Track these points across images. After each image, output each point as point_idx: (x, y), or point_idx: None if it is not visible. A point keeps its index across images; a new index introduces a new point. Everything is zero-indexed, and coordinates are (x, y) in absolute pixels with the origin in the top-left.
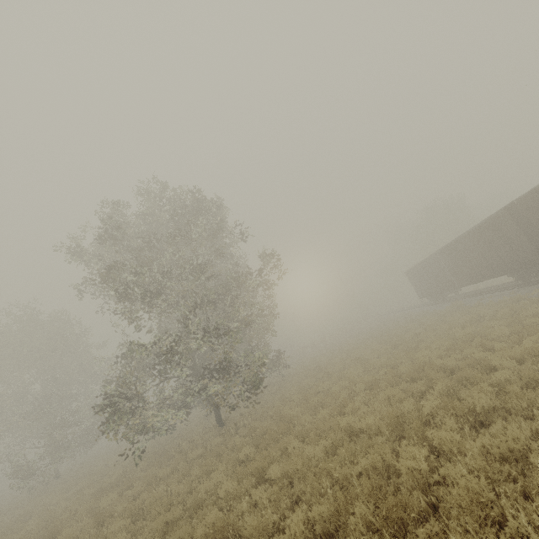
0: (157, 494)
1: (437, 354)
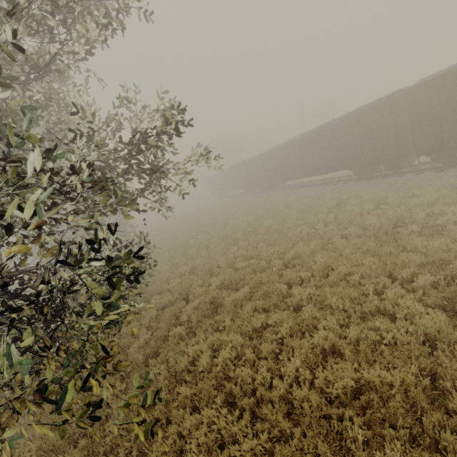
0: None
1: (207, 221)
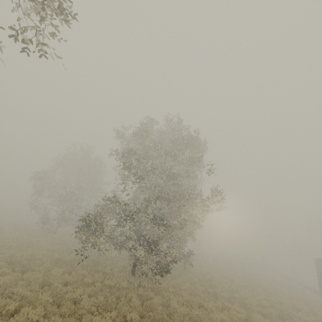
0: (74, 295)
1: None
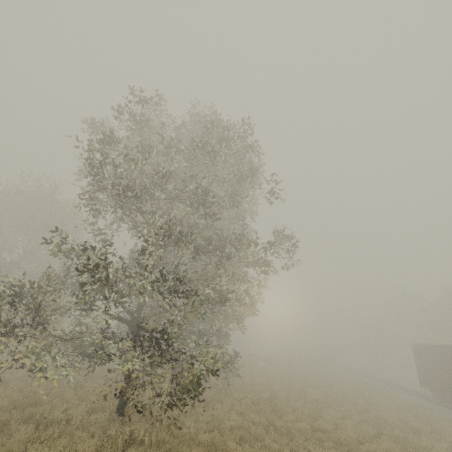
0: None
1: None
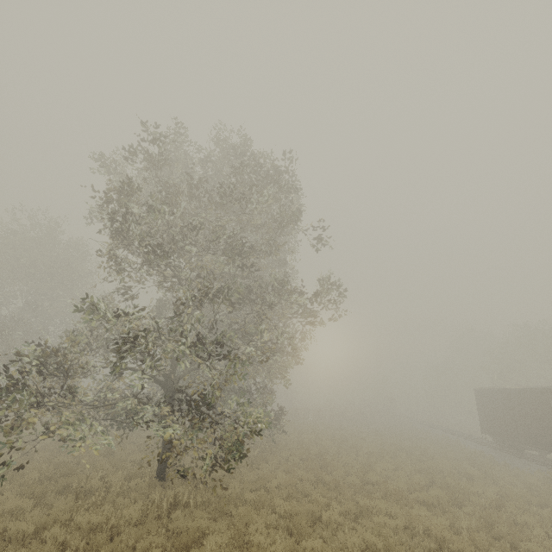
0: None
1: None
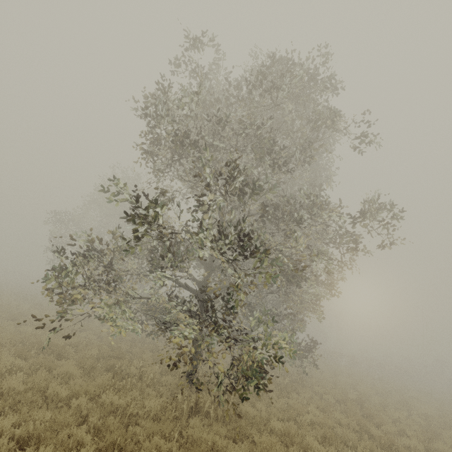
0: None
1: None
